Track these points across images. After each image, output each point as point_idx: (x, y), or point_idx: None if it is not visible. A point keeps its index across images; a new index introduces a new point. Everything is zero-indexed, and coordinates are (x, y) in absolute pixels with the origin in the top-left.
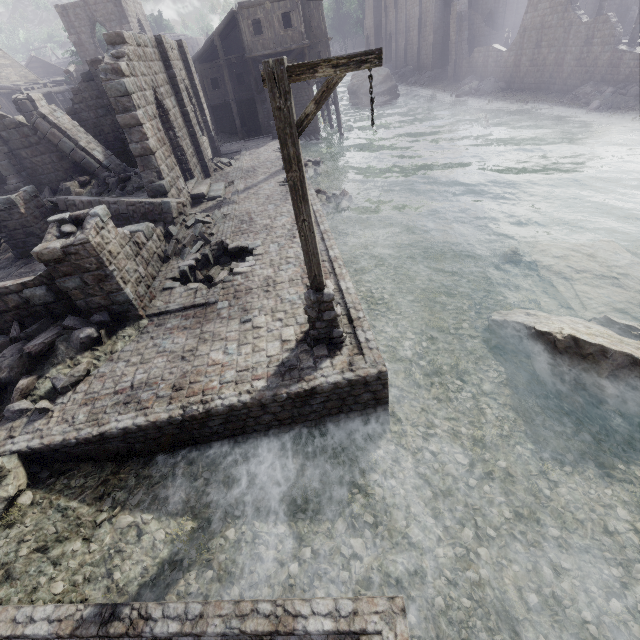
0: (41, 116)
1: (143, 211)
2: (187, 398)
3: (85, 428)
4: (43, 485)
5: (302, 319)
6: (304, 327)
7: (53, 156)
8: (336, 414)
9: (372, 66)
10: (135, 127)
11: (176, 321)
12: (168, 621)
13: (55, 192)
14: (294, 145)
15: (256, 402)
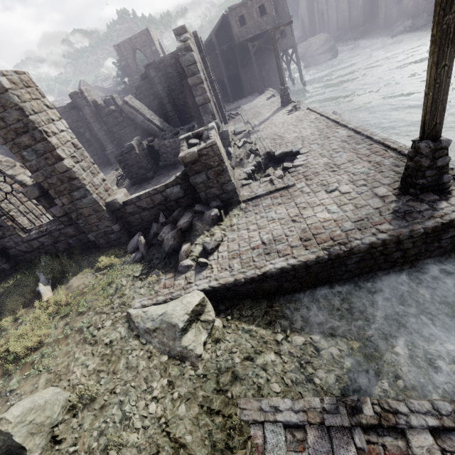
0: (125, 103)
1: None
2: (320, 244)
3: (248, 271)
4: (224, 315)
5: (386, 181)
6: (394, 185)
7: (131, 128)
8: None
9: None
10: (199, 85)
11: (268, 201)
12: (421, 415)
13: None
14: None
15: (394, 238)
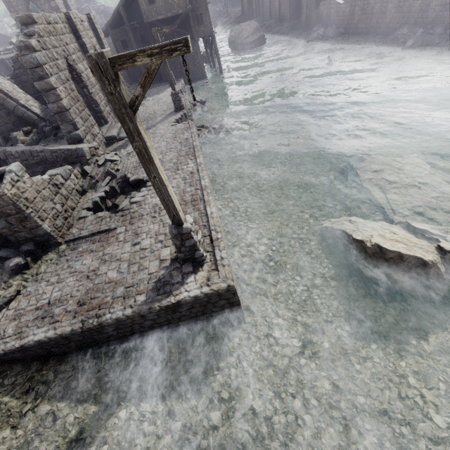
0: None
1: (64, 156)
2: (87, 312)
3: (10, 341)
4: None
5: None
6: None
7: (2, 113)
8: (201, 315)
9: (182, 53)
10: (50, 91)
11: (86, 245)
12: None
13: (7, 140)
14: (132, 121)
15: (136, 314)
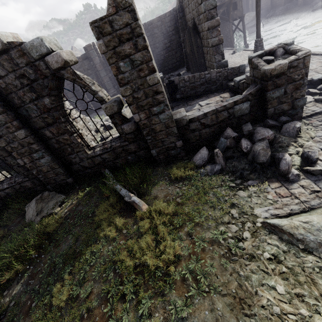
0: None
1: (225, 75)
2: None
3: None
4: None
5: None
6: None
7: None
8: None
9: None
10: (215, 28)
11: None
12: None
13: None
14: None
15: None
